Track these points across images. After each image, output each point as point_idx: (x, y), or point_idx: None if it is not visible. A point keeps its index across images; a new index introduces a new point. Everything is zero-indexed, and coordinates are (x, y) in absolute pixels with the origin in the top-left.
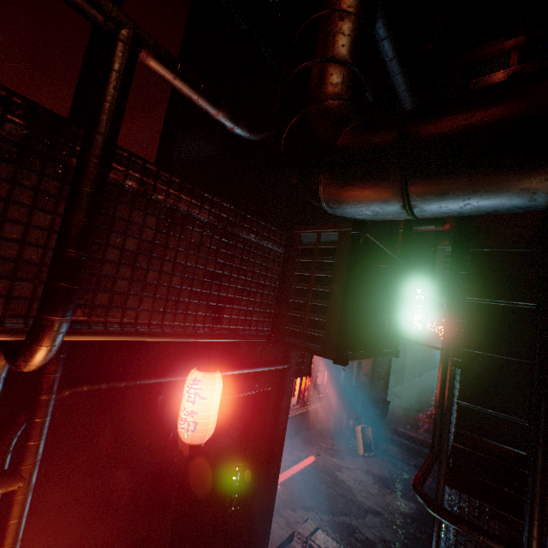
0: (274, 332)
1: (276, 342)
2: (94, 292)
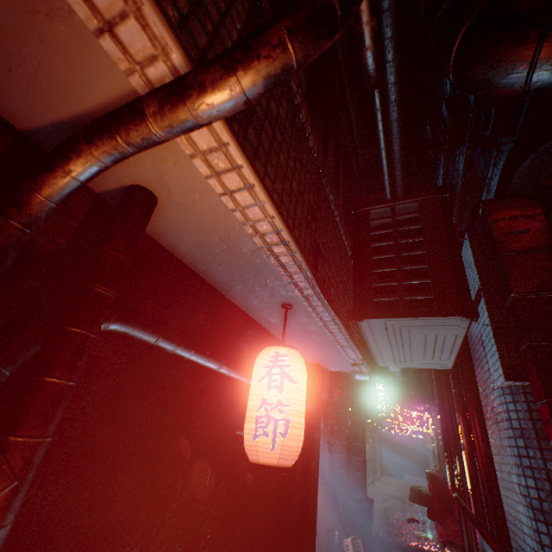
0: (360, 306)
1: (366, 317)
2: (247, 121)
